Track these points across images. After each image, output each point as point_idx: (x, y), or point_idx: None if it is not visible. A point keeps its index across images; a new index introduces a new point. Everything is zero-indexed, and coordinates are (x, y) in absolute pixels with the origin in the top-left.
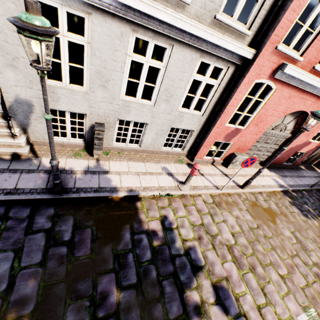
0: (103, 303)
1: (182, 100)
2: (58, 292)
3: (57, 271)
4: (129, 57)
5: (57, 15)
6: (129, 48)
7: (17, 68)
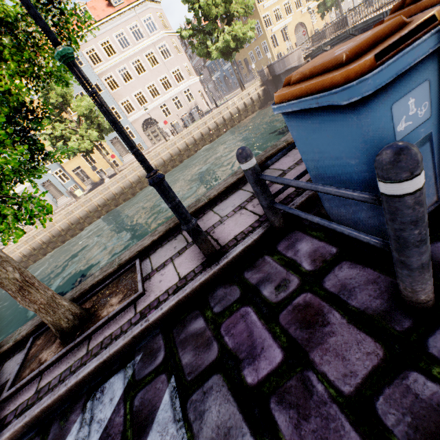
0: None
1: None
2: None
3: None
4: None
5: None
6: None
7: None
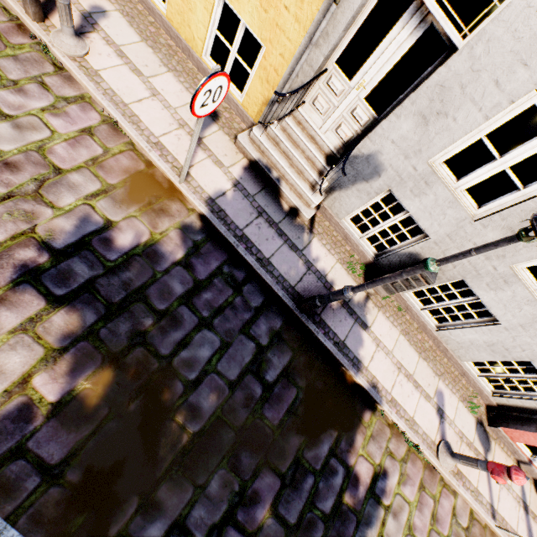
0: (249, 506)
1: None
2: (223, 439)
3: (237, 411)
4: None
5: (496, 6)
6: None
7: (426, 125)
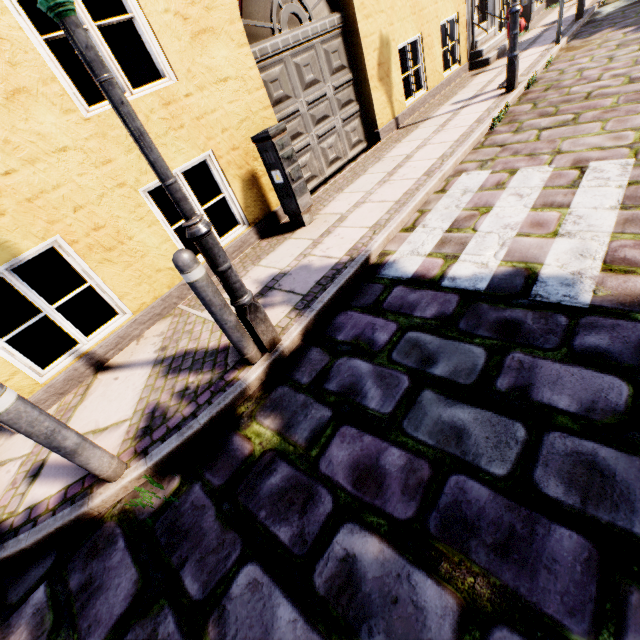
0: None
1: None
2: None
3: None
4: None
5: None
6: None
7: None
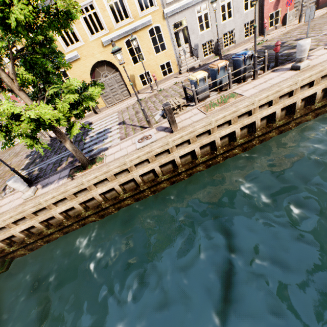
0: None
1: (243, 7)
2: None
3: None
4: (220, 6)
5: None
6: (219, 2)
7: (194, 33)
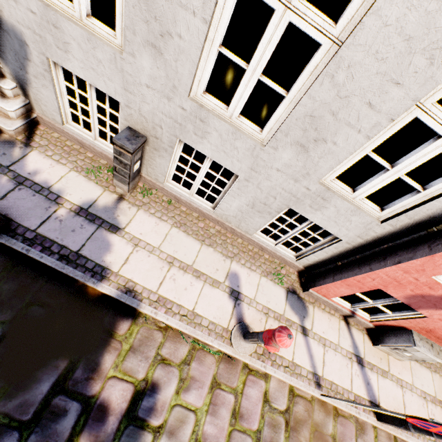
0: None
1: (347, 162)
2: None
3: None
4: None
5: None
6: None
7: None
